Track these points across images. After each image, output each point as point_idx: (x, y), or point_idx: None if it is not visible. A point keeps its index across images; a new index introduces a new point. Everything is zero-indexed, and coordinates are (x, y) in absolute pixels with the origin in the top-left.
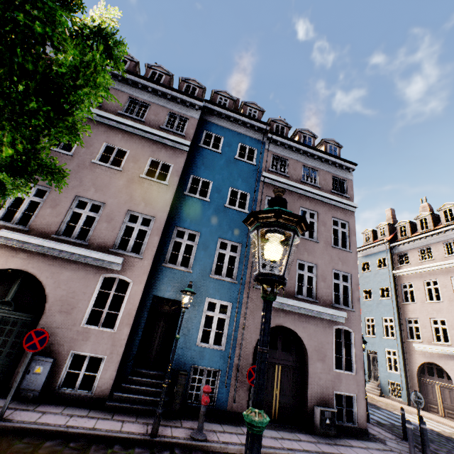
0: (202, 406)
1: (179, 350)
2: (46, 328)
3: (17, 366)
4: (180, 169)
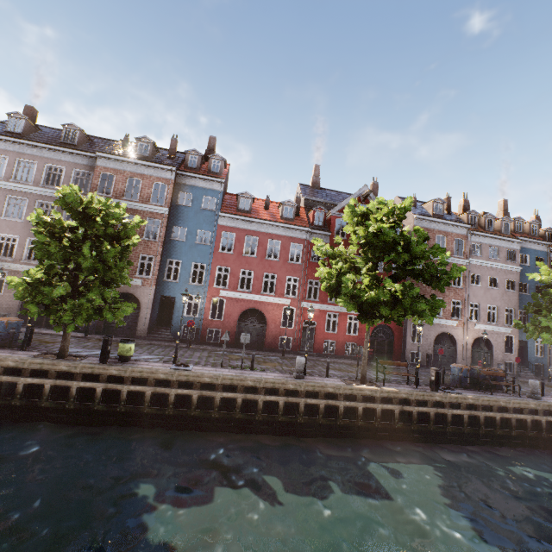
0: None
1: (529, 358)
2: (495, 355)
3: (489, 366)
4: (517, 282)
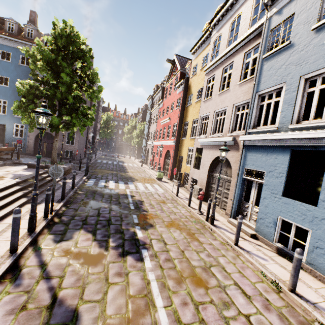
0: None
1: (7, 138)
2: None
3: None
4: None
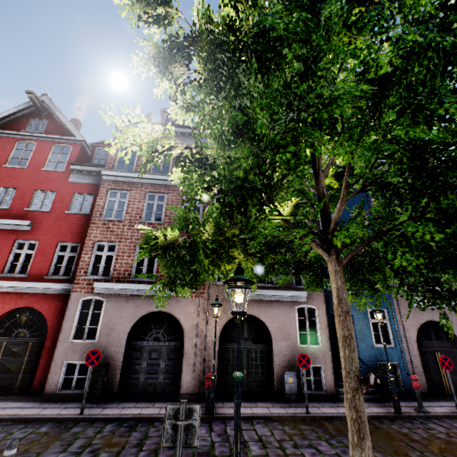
0: (416, 389)
1: (363, 353)
2: (279, 352)
3: (270, 380)
4: None
